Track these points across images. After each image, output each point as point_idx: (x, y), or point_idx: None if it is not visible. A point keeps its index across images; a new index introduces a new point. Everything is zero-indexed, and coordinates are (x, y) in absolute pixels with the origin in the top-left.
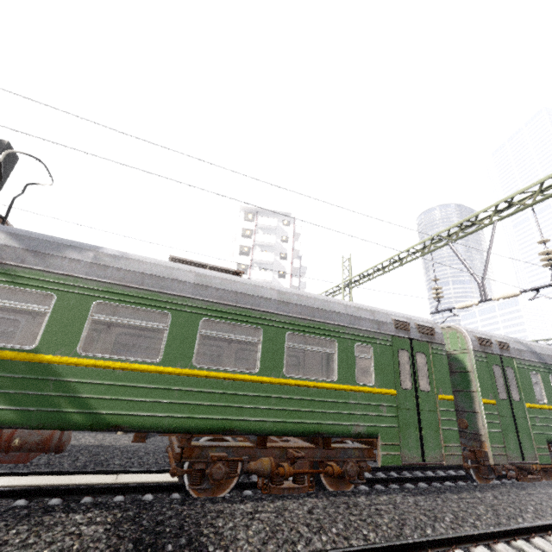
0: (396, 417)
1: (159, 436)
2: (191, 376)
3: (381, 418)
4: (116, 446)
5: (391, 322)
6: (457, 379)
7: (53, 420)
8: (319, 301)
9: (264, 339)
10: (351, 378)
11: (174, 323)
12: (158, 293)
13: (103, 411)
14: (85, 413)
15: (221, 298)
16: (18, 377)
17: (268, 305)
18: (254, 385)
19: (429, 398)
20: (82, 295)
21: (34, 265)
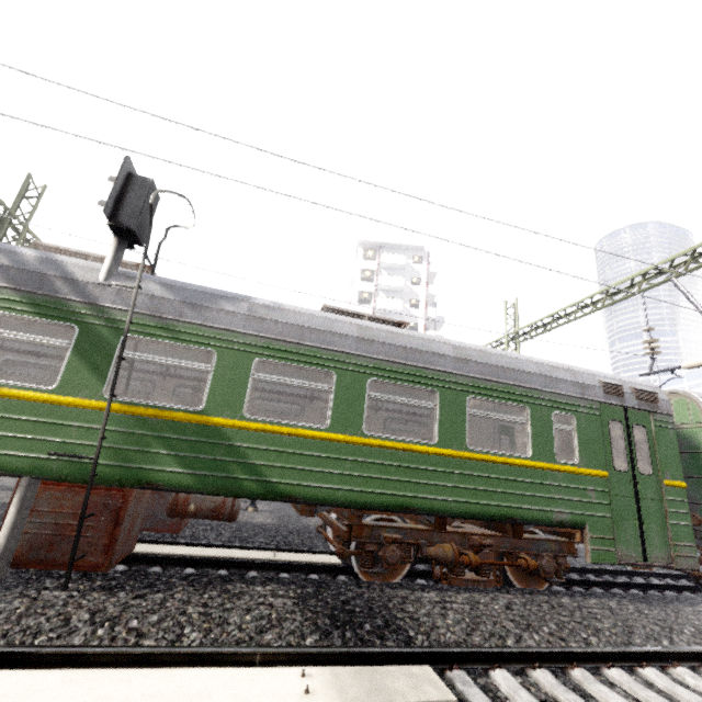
0: (608, 504)
1: (293, 516)
2: (363, 445)
3: (589, 505)
4: (253, 523)
5: (598, 385)
6: (686, 462)
7: (228, 487)
8: (504, 358)
9: (441, 404)
10: (549, 454)
11: (339, 383)
12: (319, 349)
13: (275, 480)
14: (258, 481)
15: (388, 355)
16: (190, 440)
17: (443, 363)
18: (432, 458)
19: (652, 484)
20: (241, 352)
21: (191, 319)
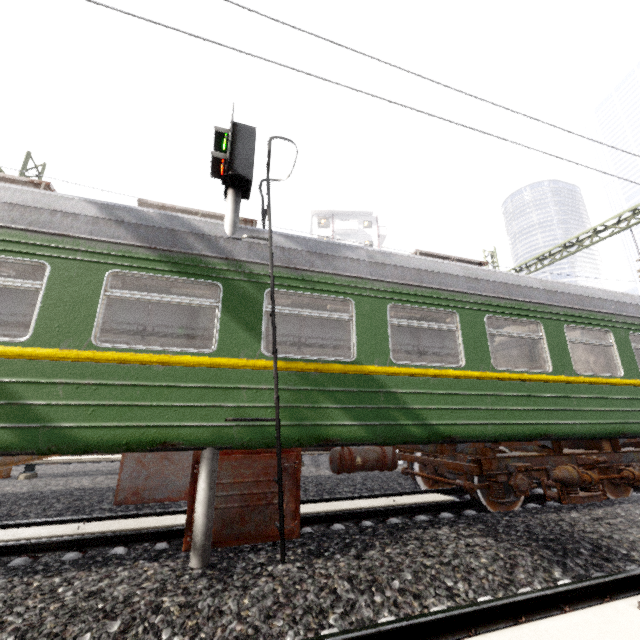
0: None
1: None
2: (496, 379)
3: None
4: (320, 476)
5: None
6: None
7: (396, 434)
8: (578, 288)
9: (546, 334)
10: (635, 371)
11: (462, 322)
12: (438, 291)
13: (434, 422)
14: (419, 425)
15: (494, 292)
16: (352, 391)
17: (538, 296)
18: (552, 385)
19: None
20: (374, 298)
21: (322, 268)
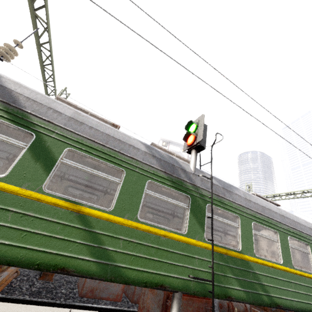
0: None
1: None
2: (295, 274)
3: None
4: None
5: None
6: None
7: (257, 299)
8: None
9: (311, 251)
10: None
11: (280, 238)
12: (270, 219)
13: (272, 295)
14: (266, 295)
15: (290, 224)
16: (240, 268)
17: (306, 230)
18: None
19: None
20: (247, 217)
21: (228, 197)
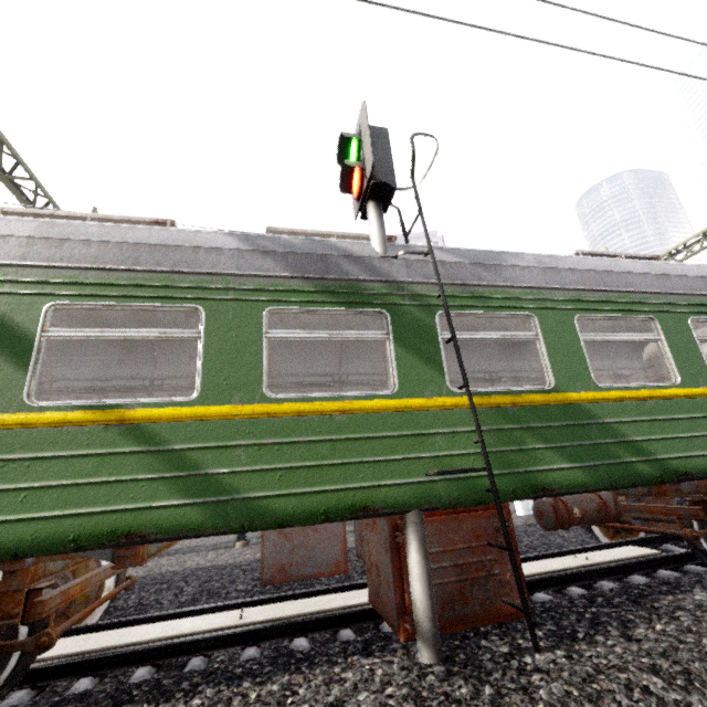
0: None
1: None
2: None
3: None
4: None
5: None
6: None
7: (623, 475)
8: None
9: None
10: None
11: (664, 329)
12: (626, 294)
13: (663, 456)
14: (647, 461)
15: (691, 288)
16: (560, 425)
17: None
18: None
19: None
20: (557, 310)
21: (491, 281)
